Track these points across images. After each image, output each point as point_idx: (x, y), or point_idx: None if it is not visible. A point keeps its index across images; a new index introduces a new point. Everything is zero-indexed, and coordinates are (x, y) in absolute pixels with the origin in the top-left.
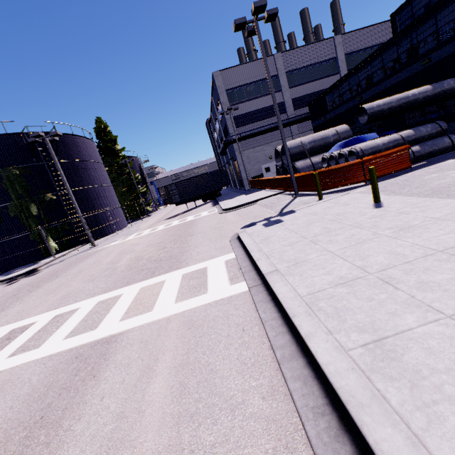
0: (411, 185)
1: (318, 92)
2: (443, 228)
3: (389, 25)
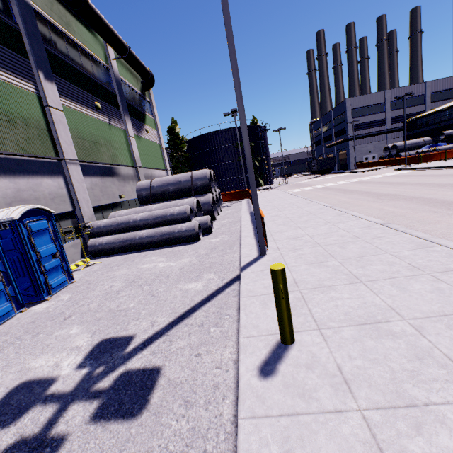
0: None
1: (409, 114)
2: None
3: None
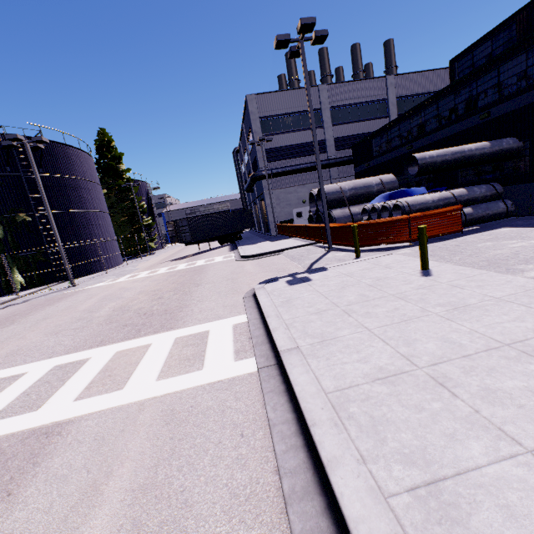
0: (464, 252)
1: (364, 134)
2: (508, 313)
3: (445, 73)
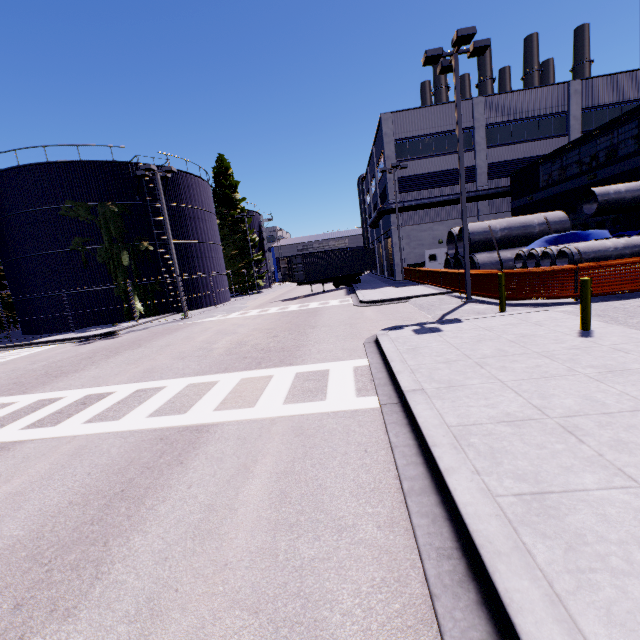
0: None
1: (530, 158)
2: None
3: None
